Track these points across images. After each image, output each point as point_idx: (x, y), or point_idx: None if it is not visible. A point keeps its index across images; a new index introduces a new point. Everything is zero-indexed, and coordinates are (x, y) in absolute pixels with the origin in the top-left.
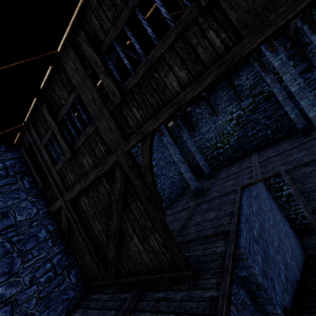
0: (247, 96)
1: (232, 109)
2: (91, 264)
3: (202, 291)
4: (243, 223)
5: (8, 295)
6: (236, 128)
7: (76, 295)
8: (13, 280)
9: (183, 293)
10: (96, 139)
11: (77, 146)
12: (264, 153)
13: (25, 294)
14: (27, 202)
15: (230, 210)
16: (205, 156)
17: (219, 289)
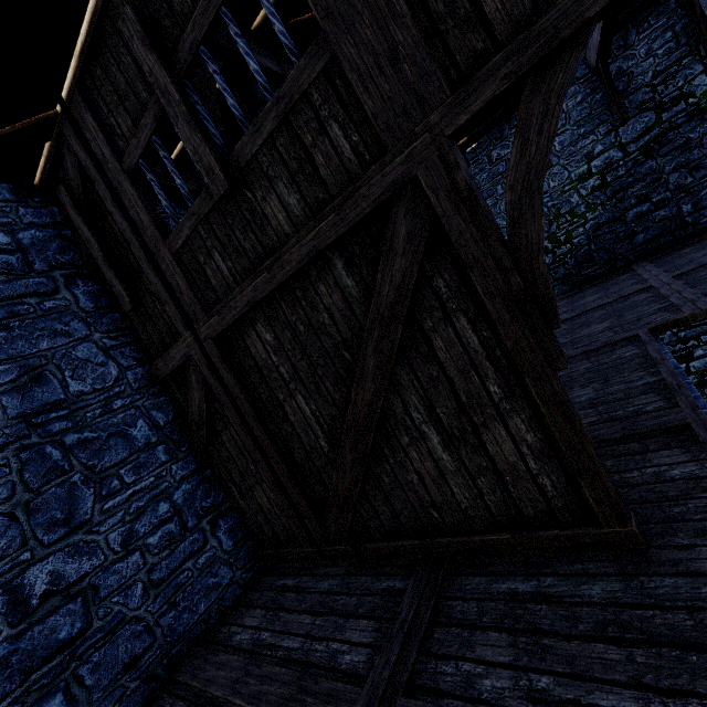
0: (640, 107)
1: (592, 147)
2: (272, 508)
3: (690, 581)
4: None
5: (71, 576)
6: (595, 198)
7: (236, 577)
8: (80, 540)
9: (610, 584)
10: (321, 114)
11: (246, 155)
12: (678, 258)
13: (115, 574)
14: (92, 348)
15: (649, 380)
16: None
17: None
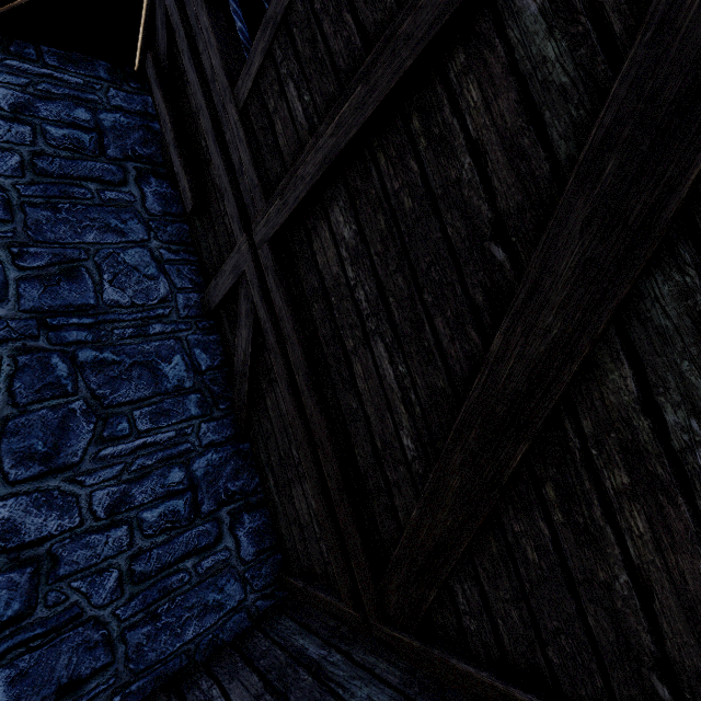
0: None
1: None
2: (311, 522)
3: None
4: None
5: (29, 533)
6: None
7: (247, 602)
8: (56, 488)
9: None
10: None
11: None
12: None
13: (86, 547)
14: (145, 256)
15: None
16: None
17: None
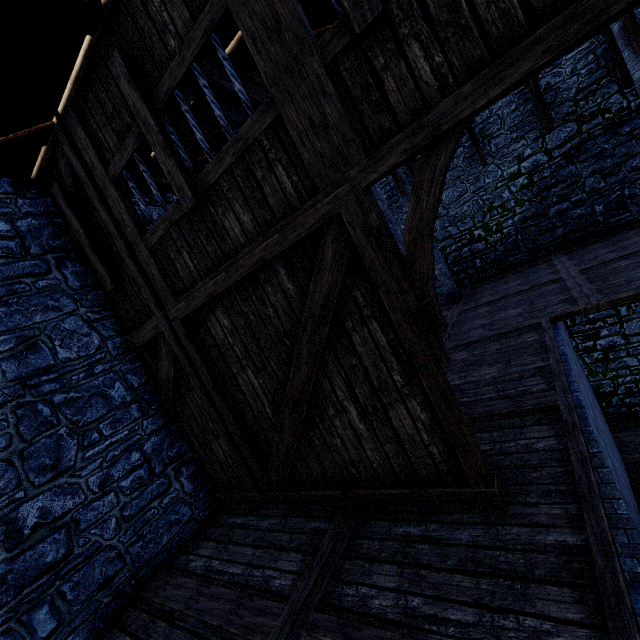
0: (564, 118)
1: (522, 150)
2: (227, 459)
3: (530, 530)
4: (580, 392)
5: (57, 511)
6: (523, 195)
7: (194, 515)
8: (65, 482)
9: (475, 531)
10: (269, 156)
11: (210, 179)
12: (587, 253)
13: (93, 510)
14: (78, 321)
15: (539, 365)
16: (443, 256)
17: (580, 530)
